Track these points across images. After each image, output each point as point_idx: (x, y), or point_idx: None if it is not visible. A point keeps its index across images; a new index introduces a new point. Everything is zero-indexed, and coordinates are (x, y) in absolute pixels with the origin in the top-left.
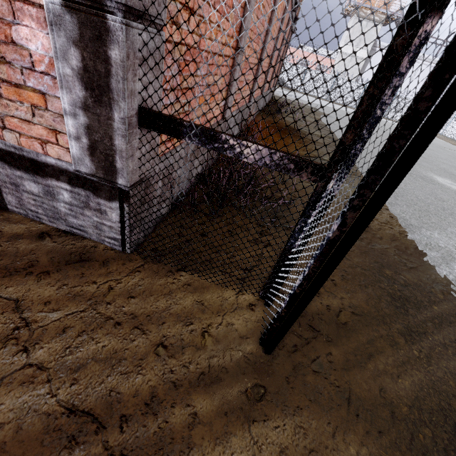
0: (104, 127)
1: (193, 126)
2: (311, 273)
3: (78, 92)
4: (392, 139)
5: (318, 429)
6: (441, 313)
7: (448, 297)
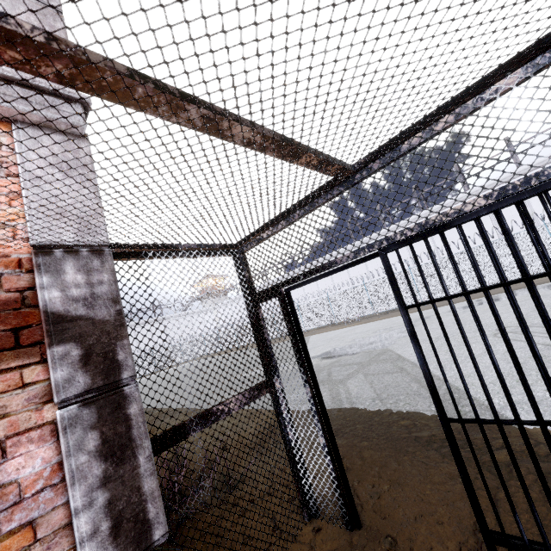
0: (129, 483)
1: (192, 419)
2: (322, 424)
3: (96, 471)
4: (294, 343)
5: (416, 506)
6: (352, 417)
7: (342, 410)
